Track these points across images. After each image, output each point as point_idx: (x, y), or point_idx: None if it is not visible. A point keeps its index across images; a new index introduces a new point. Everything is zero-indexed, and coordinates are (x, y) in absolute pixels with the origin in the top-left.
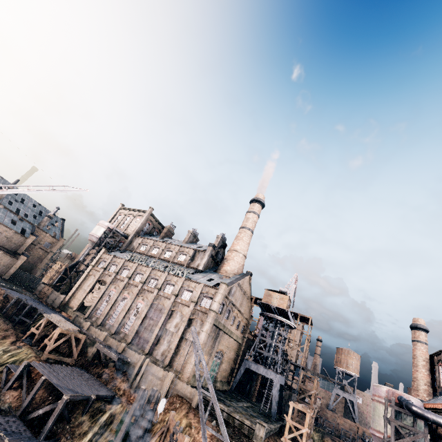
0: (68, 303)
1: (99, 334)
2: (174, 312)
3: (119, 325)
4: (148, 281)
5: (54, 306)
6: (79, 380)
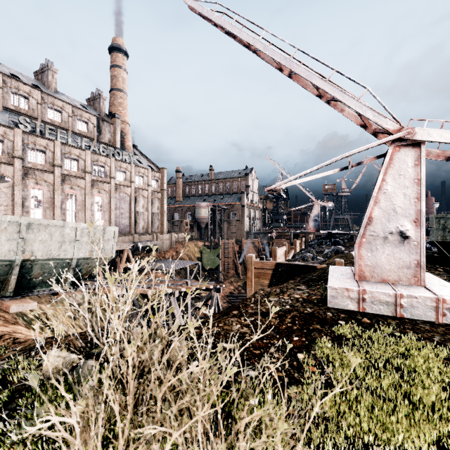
0: None
1: None
2: (137, 197)
3: None
4: (92, 169)
5: None
6: (166, 263)
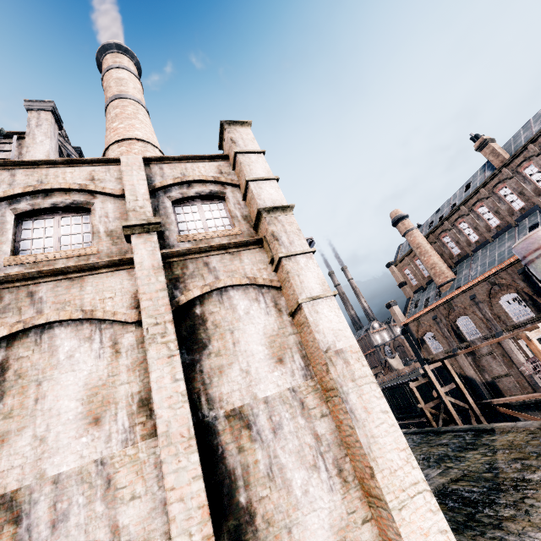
0: None
1: None
2: (12, 348)
3: None
4: None
5: None
6: None
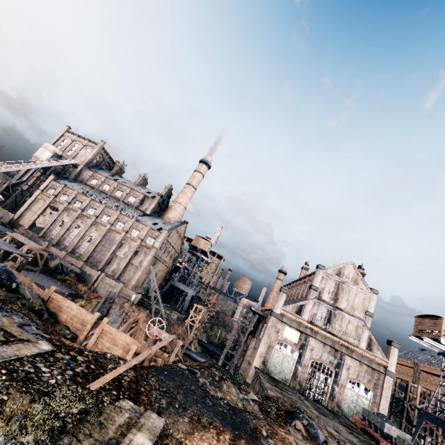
0: (17, 221)
1: (59, 252)
2: (124, 244)
3: (74, 247)
4: (101, 216)
5: (3, 222)
6: (52, 283)
